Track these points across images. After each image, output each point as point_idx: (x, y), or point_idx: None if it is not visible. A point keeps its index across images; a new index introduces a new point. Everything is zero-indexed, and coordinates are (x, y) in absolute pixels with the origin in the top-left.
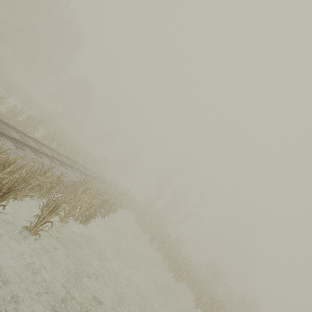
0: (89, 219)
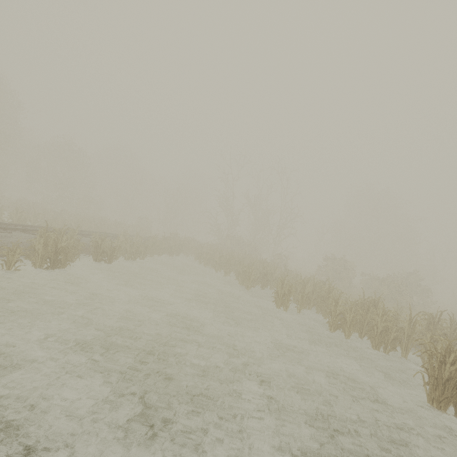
0: (65, 263)
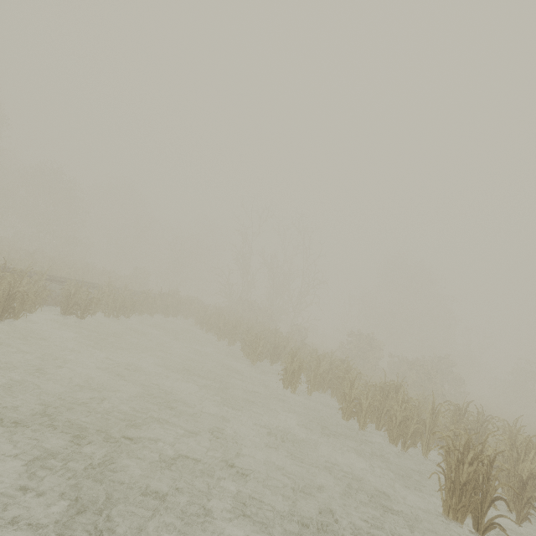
0: (19, 312)
